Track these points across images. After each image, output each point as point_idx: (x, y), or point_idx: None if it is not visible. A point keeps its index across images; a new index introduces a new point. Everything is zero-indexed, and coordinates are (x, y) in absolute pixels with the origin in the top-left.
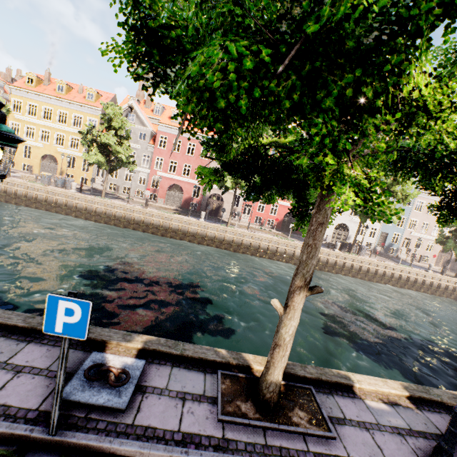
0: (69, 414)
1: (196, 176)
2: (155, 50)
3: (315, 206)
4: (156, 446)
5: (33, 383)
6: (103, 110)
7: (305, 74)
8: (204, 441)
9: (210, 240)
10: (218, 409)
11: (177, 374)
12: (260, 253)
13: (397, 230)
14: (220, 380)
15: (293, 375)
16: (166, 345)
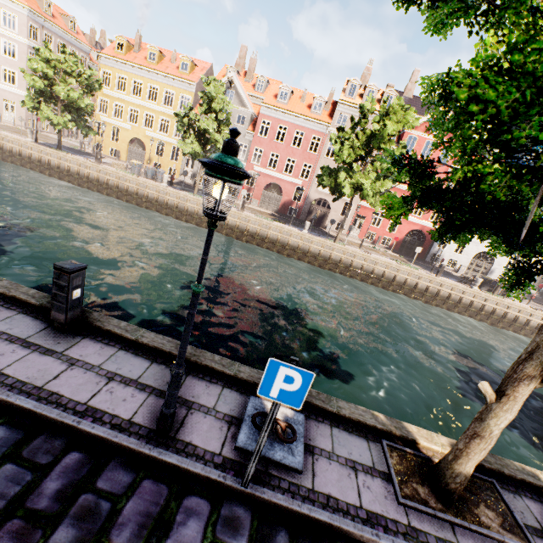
0: None
1: (299, 174)
2: None
3: None
4: (345, 521)
5: (206, 422)
6: (197, 85)
7: None
8: (391, 525)
9: (312, 257)
10: (397, 490)
11: (339, 436)
12: (372, 280)
13: None
14: (387, 453)
15: None
16: (319, 399)
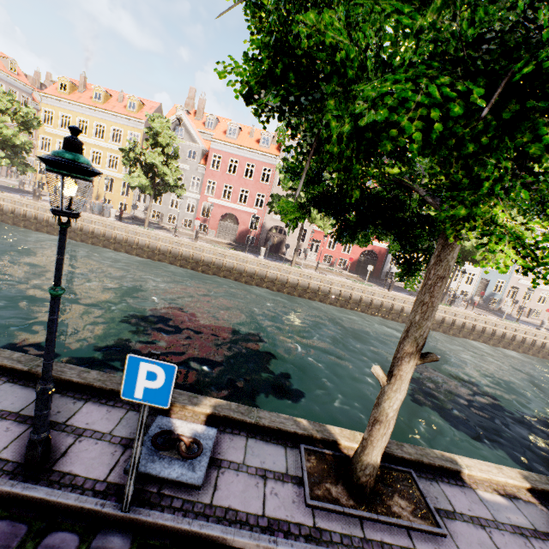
0: (140, 488)
1: (254, 203)
2: (290, 74)
3: (434, 256)
4: (240, 532)
5: (96, 449)
6: (146, 122)
7: (510, 114)
8: (293, 529)
9: (270, 282)
10: (306, 492)
11: (254, 447)
12: (331, 300)
13: (501, 276)
14: (304, 456)
15: (388, 455)
16: (238, 412)
